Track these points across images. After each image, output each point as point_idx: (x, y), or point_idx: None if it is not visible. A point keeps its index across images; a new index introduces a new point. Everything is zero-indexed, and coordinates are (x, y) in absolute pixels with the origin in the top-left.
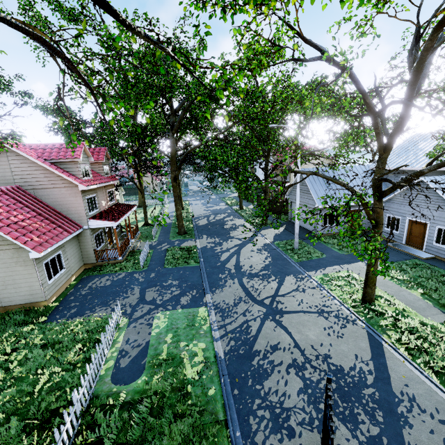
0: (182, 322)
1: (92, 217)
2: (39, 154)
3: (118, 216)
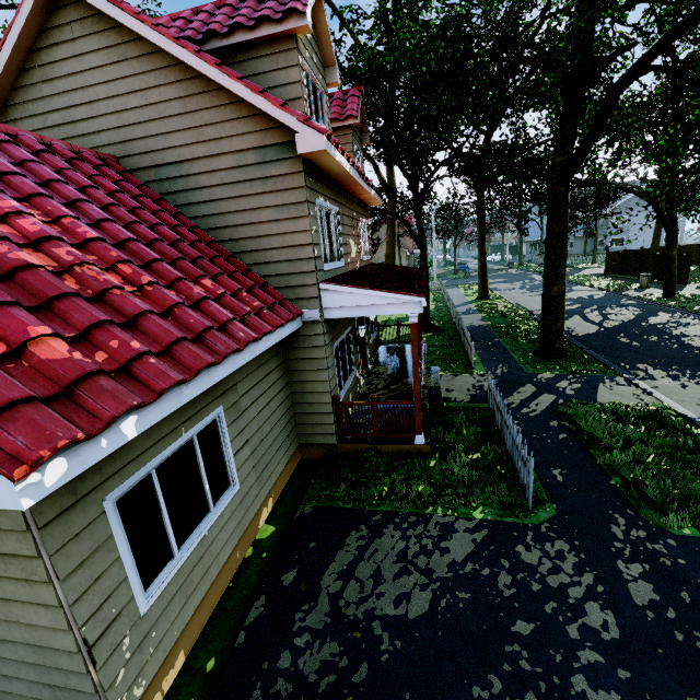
0: None
1: (330, 278)
2: (170, 29)
3: (409, 283)
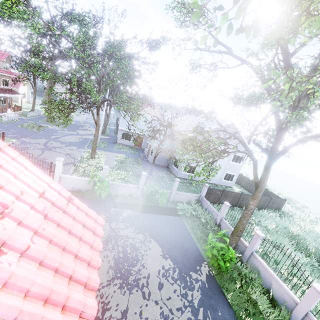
0: None
1: None
2: None
3: (0, 92)
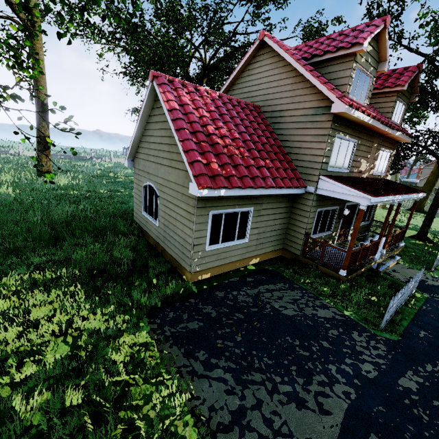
0: None
1: (329, 175)
2: (300, 53)
3: (381, 191)
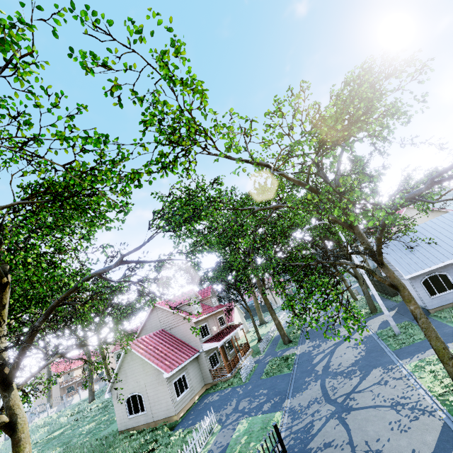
0: (258, 425)
1: (204, 341)
2: (171, 304)
3: (223, 337)
